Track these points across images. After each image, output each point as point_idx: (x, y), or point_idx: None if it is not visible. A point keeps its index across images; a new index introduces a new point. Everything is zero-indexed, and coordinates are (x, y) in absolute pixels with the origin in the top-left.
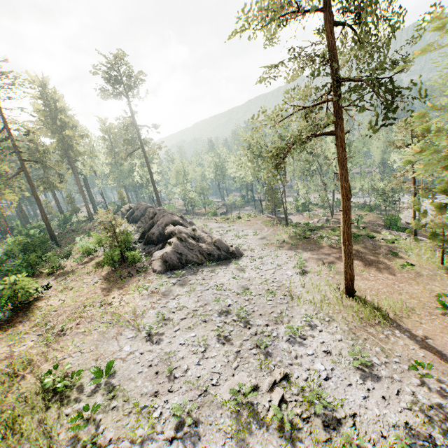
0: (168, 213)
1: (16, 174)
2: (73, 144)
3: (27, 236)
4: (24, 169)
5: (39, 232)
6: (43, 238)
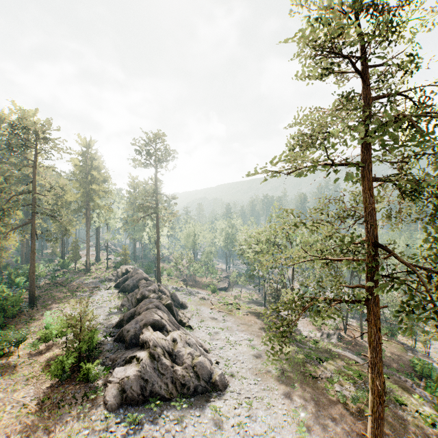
0: (153, 306)
1: (22, 225)
2: (94, 198)
3: (12, 282)
4: (32, 221)
5: (27, 279)
6: (18, 297)
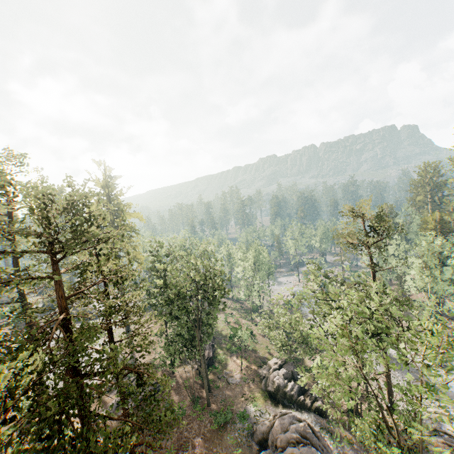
0: None
1: None
2: None
3: None
4: None
5: None
6: None
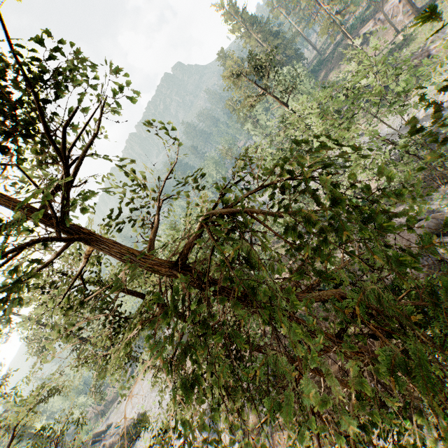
0: None
1: None
2: None
3: None
4: None
5: None
6: None
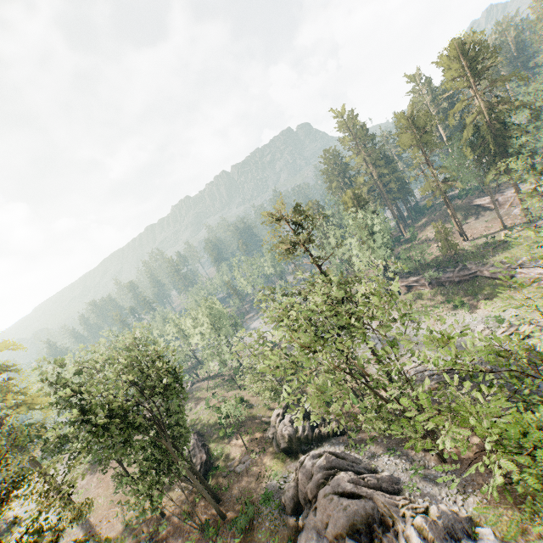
0: None
1: None
2: None
3: None
4: None
5: None
6: None
